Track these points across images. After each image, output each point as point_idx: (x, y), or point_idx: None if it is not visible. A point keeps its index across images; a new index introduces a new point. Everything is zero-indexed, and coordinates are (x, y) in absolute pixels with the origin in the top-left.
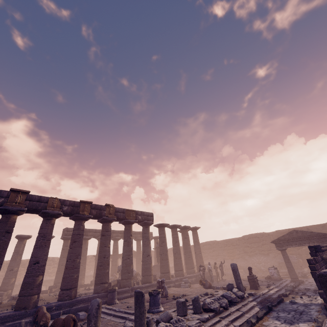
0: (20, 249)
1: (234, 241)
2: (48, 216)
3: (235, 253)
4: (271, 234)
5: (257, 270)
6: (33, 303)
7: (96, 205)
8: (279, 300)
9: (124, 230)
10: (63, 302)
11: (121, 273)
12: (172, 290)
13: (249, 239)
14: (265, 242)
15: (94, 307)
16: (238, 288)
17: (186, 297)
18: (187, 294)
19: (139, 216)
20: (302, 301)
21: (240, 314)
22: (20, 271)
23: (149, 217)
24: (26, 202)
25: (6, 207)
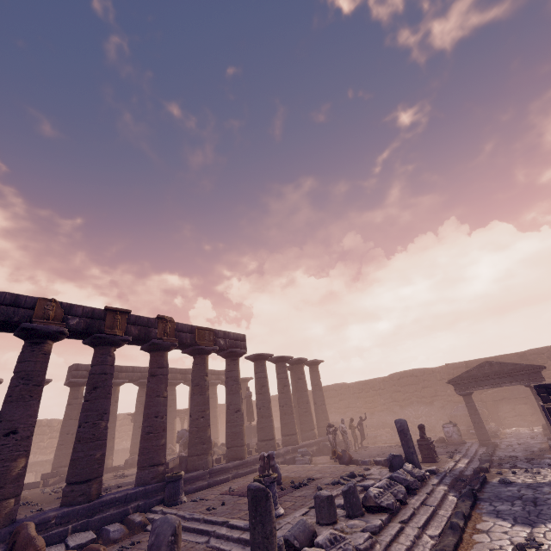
0: None
1: (376, 384)
2: (35, 337)
3: (378, 403)
4: (437, 370)
5: (414, 429)
6: (5, 516)
7: (138, 317)
8: (482, 480)
9: (194, 366)
10: (73, 509)
11: (188, 445)
12: (283, 470)
13: (400, 379)
14: (427, 384)
15: (163, 541)
16: (411, 462)
17: (315, 482)
18: (314, 476)
19: (220, 340)
20: (518, 479)
21: (432, 511)
22: None
23: (239, 342)
24: None
25: None
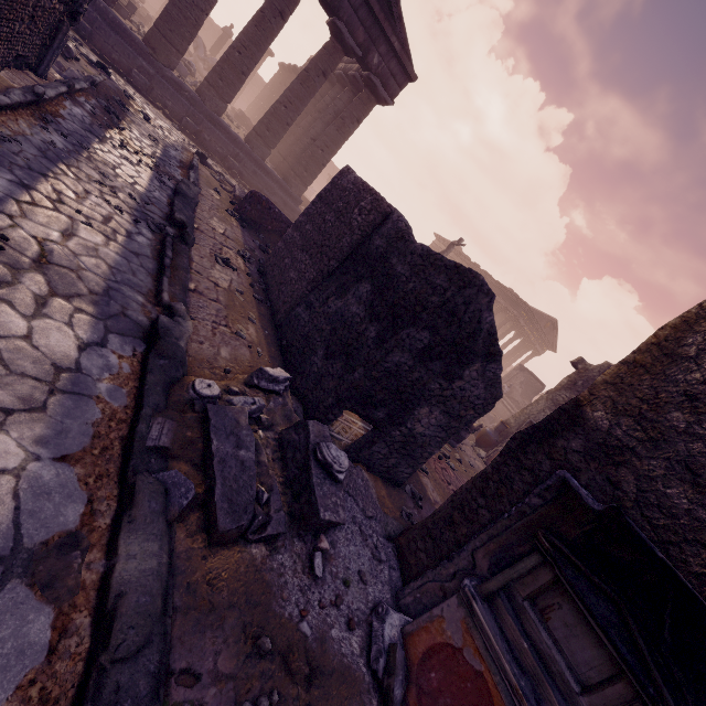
0: None
1: None
2: None
3: None
4: None
5: None
6: None
7: None
8: None
9: None
10: None
11: None
12: None
13: None
14: None
15: None
16: None
17: None
18: None
19: None
20: None
21: None
22: None
23: None
24: None
25: None
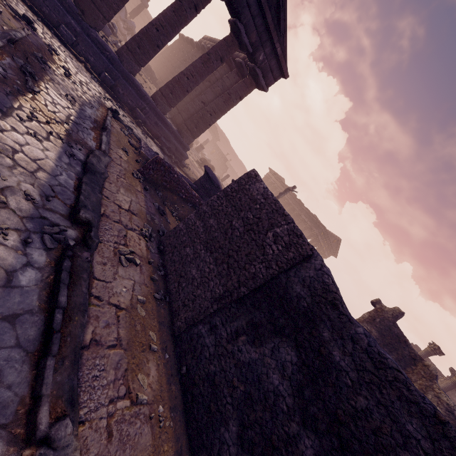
0: None
1: None
2: None
3: None
4: None
5: None
6: None
7: None
8: None
9: None
10: None
11: None
12: None
13: None
14: None
15: None
16: None
17: None
18: None
19: None
20: None
21: None
22: None
23: None
24: None
25: None
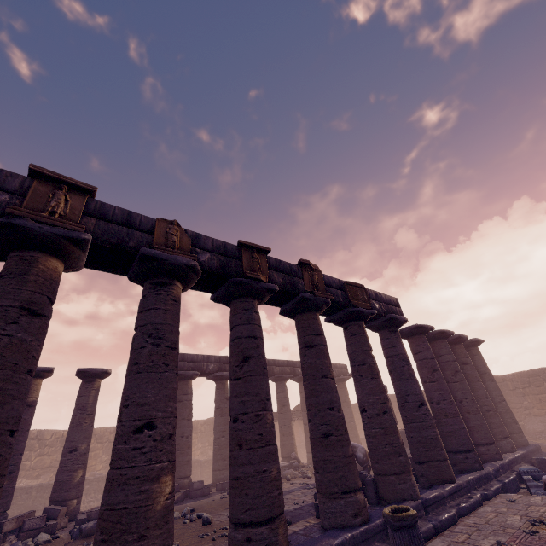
0: (89, 400)
1: None
2: (159, 275)
3: None
4: None
5: None
6: None
7: (277, 260)
8: None
9: (349, 337)
10: None
11: (372, 456)
12: (540, 506)
13: None
14: None
15: None
16: None
17: None
18: None
19: (373, 302)
20: None
21: None
22: (95, 450)
23: (394, 307)
24: (87, 221)
25: (16, 218)
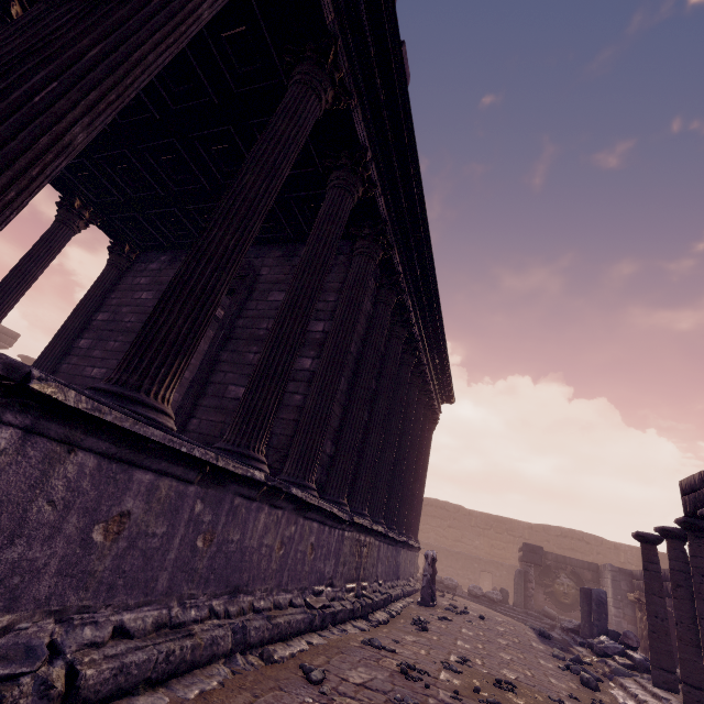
0: None
1: None
2: None
3: None
4: None
5: None
6: None
7: None
8: None
9: None
10: None
11: None
12: None
13: None
14: None
15: None
16: None
17: None
18: None
19: None
20: None
21: None
22: None
23: (7, 337)
24: None
25: None
